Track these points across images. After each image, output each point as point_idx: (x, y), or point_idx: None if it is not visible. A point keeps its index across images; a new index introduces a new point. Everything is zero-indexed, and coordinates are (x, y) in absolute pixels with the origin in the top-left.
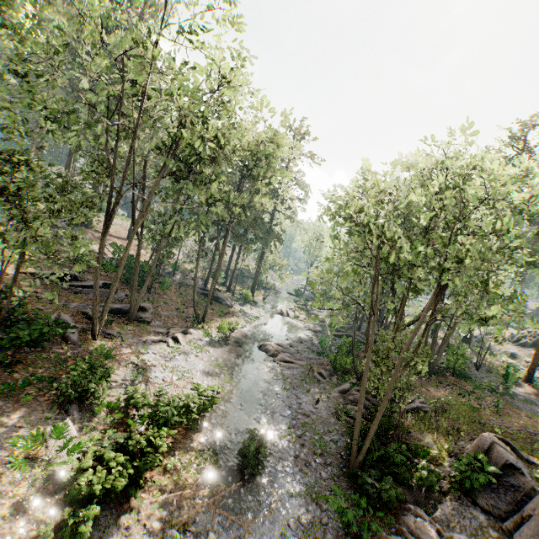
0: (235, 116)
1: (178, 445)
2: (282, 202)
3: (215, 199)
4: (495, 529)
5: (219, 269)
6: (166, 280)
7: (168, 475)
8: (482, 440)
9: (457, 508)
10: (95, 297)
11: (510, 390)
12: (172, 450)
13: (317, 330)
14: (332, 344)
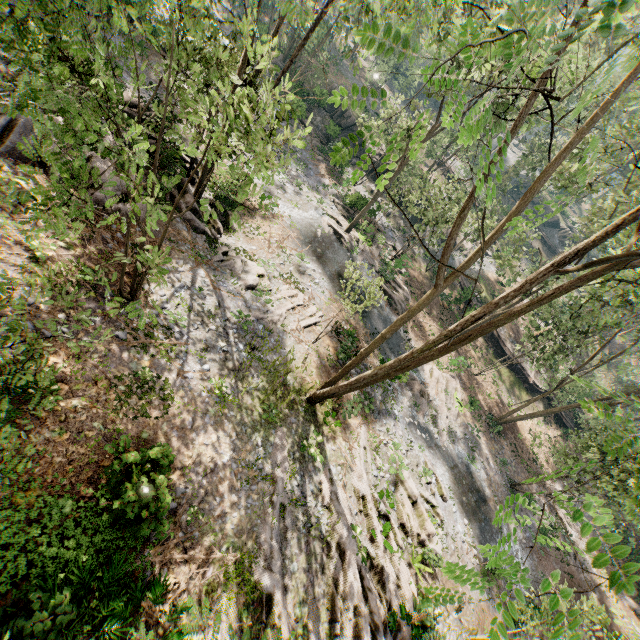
0: None
1: None
2: None
3: None
4: (328, 117)
5: None
6: None
7: None
8: (333, 87)
9: (318, 111)
10: None
11: (342, 63)
12: None
13: None
14: (241, 5)
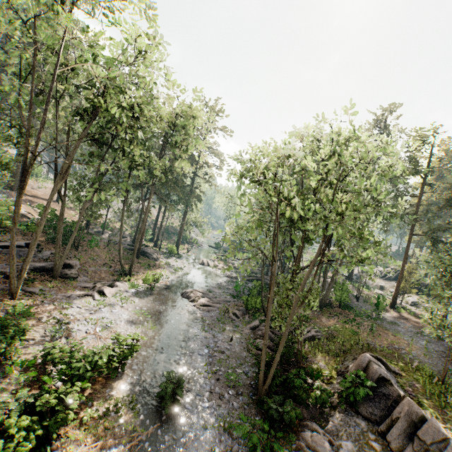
0: (152, 88)
1: (97, 396)
2: (199, 167)
3: (135, 162)
4: (373, 432)
5: (143, 226)
6: (95, 238)
7: (84, 427)
8: (361, 360)
9: (344, 418)
10: (12, 257)
11: (381, 315)
12: (90, 402)
13: (232, 276)
14: (245, 288)
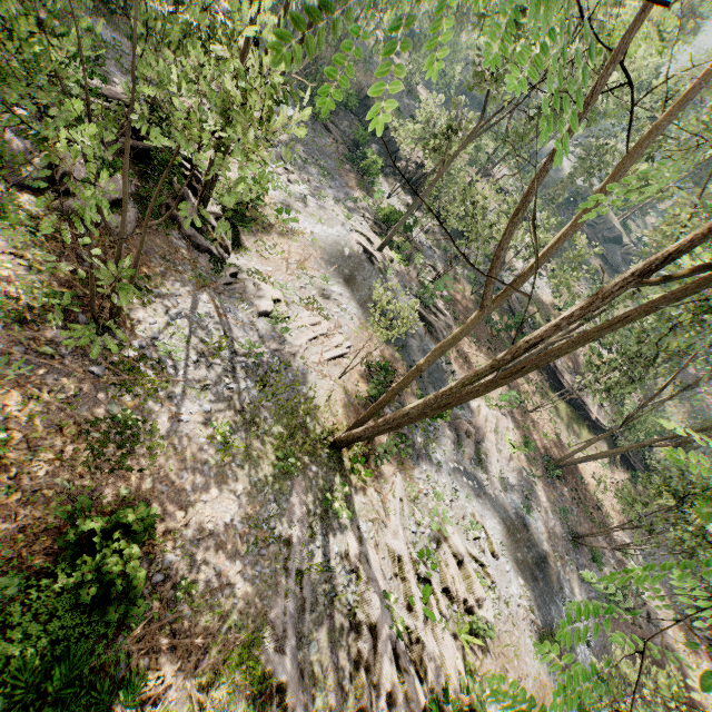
0: None
1: None
2: None
3: None
4: (356, 121)
5: None
6: None
7: None
8: (361, 86)
9: (345, 115)
10: None
11: (372, 60)
12: None
13: None
14: None
